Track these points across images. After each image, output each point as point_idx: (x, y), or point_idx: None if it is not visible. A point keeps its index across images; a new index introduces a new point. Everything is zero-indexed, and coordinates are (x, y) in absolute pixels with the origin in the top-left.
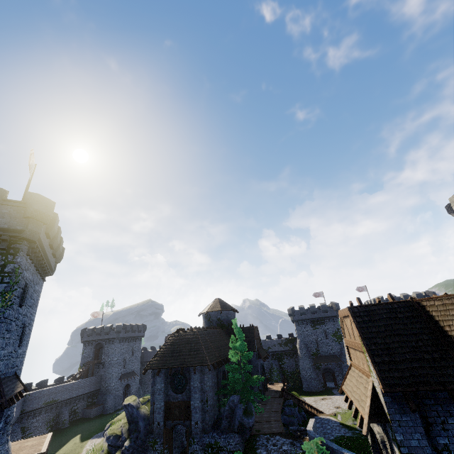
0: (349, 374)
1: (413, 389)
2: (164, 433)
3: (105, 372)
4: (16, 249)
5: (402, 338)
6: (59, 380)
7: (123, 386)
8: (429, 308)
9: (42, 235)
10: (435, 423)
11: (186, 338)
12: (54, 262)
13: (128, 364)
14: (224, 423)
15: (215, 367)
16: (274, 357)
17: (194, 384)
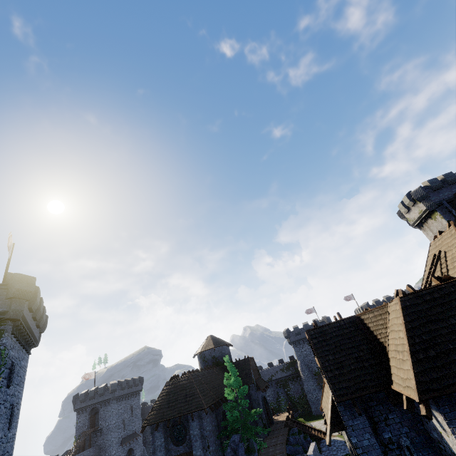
0: (324, 391)
1: (357, 395)
2: None
3: (103, 439)
4: (1, 331)
5: (348, 352)
6: None
7: (125, 452)
8: (366, 320)
9: (25, 311)
10: (379, 421)
11: (181, 384)
12: (39, 332)
13: (128, 425)
14: None
15: (212, 410)
16: (279, 385)
17: (194, 431)
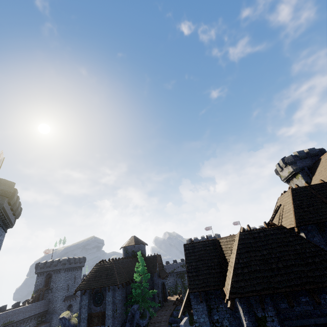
0: None
1: (202, 290)
2: None
3: (52, 296)
4: None
5: (205, 261)
6: (16, 305)
7: (66, 306)
8: (222, 243)
9: (5, 204)
10: (213, 308)
11: (105, 266)
12: (14, 218)
13: (71, 289)
14: (127, 325)
15: (123, 286)
16: (178, 276)
17: (108, 298)
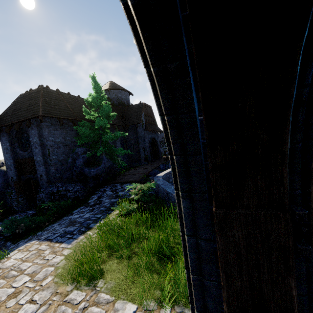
0: None
1: None
2: (14, 185)
3: None
4: None
5: None
6: None
7: None
8: None
9: None
10: None
11: (30, 95)
12: None
13: None
14: (67, 174)
15: (60, 123)
16: None
17: (33, 139)
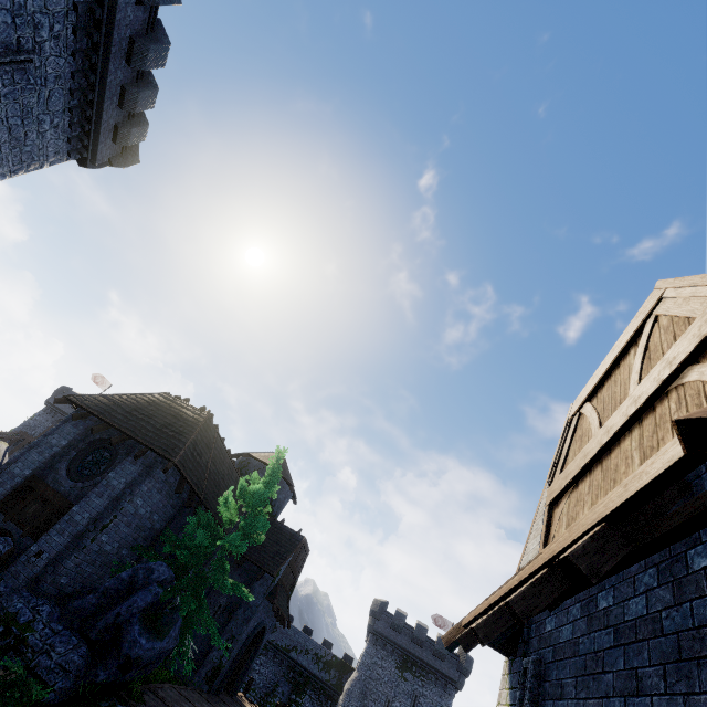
0: None
1: None
2: None
3: None
4: None
5: None
6: None
7: None
8: None
9: (122, 24)
10: None
11: (181, 410)
12: (109, 157)
13: None
14: (87, 601)
15: (179, 488)
16: (291, 676)
17: (115, 478)
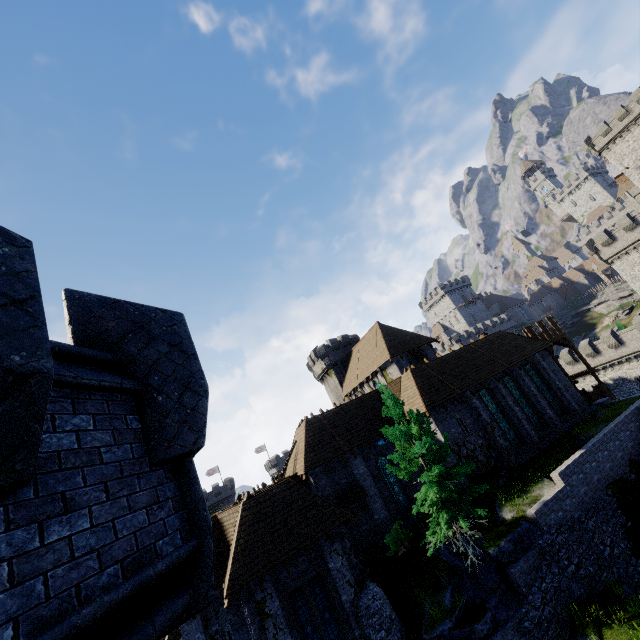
0: None
1: None
2: None
3: None
4: None
5: None
6: None
7: None
8: (223, 520)
9: None
10: (212, 617)
11: None
12: None
13: None
14: None
15: None
16: None
17: None
